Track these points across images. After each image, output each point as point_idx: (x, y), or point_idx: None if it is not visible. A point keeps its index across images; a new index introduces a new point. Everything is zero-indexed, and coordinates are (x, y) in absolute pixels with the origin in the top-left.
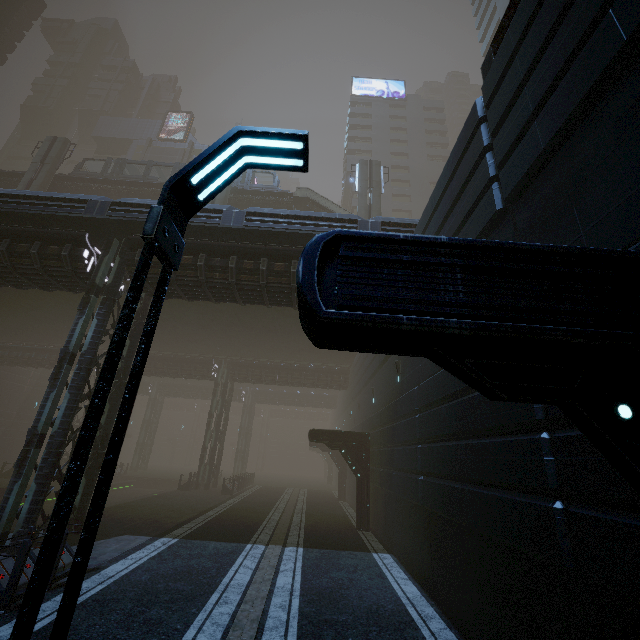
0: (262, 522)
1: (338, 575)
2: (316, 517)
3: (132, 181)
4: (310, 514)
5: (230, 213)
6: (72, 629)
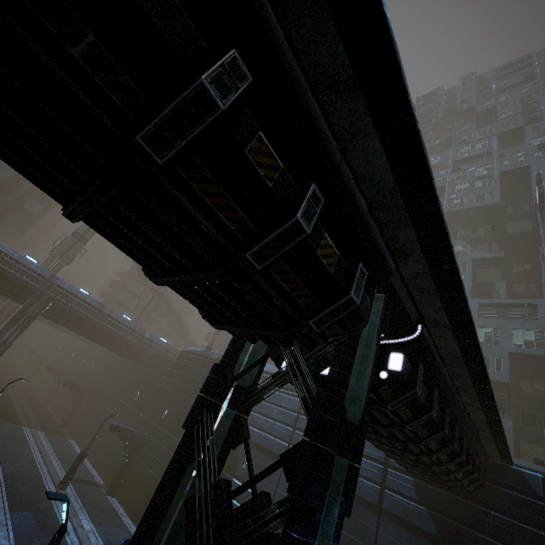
0: (17, 413)
1: (60, 444)
2: (39, 415)
3: None
4: (35, 412)
5: (101, 312)
6: (5, 445)
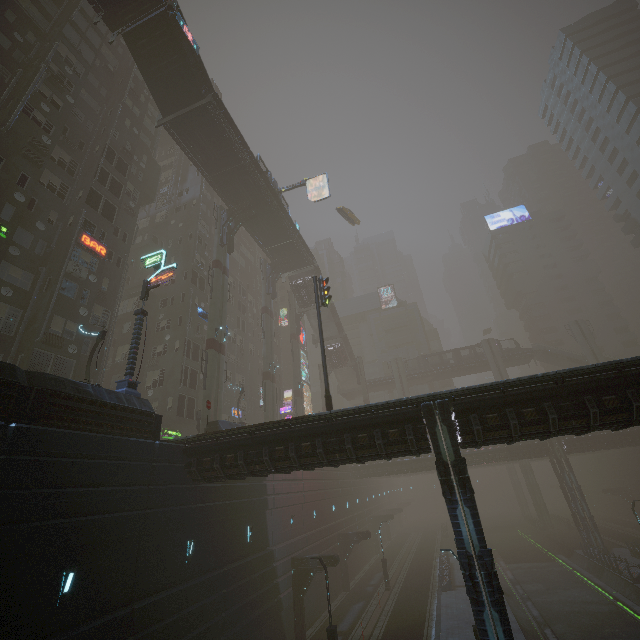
0: None
1: None
2: None
3: (440, 368)
4: None
5: None
6: None
